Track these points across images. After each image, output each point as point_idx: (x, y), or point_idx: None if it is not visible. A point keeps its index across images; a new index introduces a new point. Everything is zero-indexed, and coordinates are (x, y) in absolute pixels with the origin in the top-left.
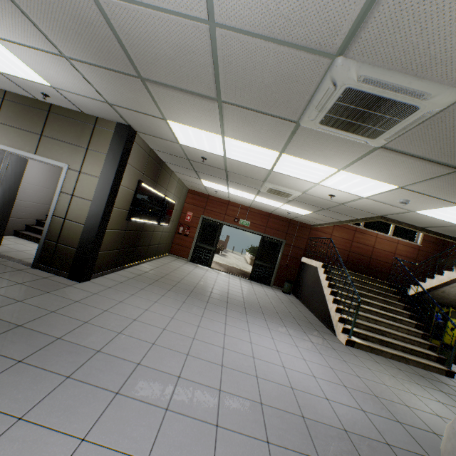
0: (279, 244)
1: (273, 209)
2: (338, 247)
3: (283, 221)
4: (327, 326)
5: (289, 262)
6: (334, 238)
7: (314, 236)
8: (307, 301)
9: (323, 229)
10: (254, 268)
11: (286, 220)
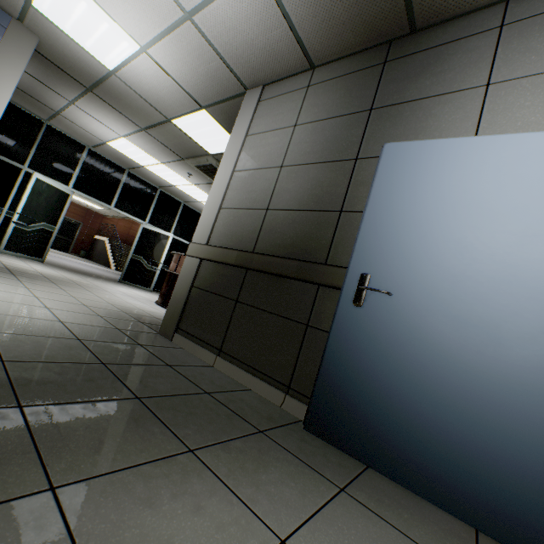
0: (78, 225)
1: (77, 201)
2: (122, 232)
3: (82, 209)
4: (108, 267)
5: (86, 238)
6: (119, 226)
7: (106, 223)
8: (98, 260)
9: (112, 219)
10: (55, 240)
11: (85, 209)
